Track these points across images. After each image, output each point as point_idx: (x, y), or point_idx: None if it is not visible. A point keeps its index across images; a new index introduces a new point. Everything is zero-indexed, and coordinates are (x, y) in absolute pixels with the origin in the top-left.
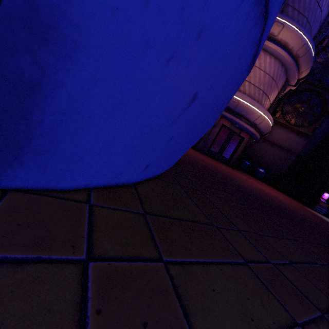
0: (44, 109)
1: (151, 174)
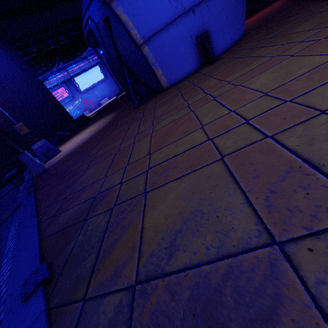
0: (213, 41)
1: (234, 39)
